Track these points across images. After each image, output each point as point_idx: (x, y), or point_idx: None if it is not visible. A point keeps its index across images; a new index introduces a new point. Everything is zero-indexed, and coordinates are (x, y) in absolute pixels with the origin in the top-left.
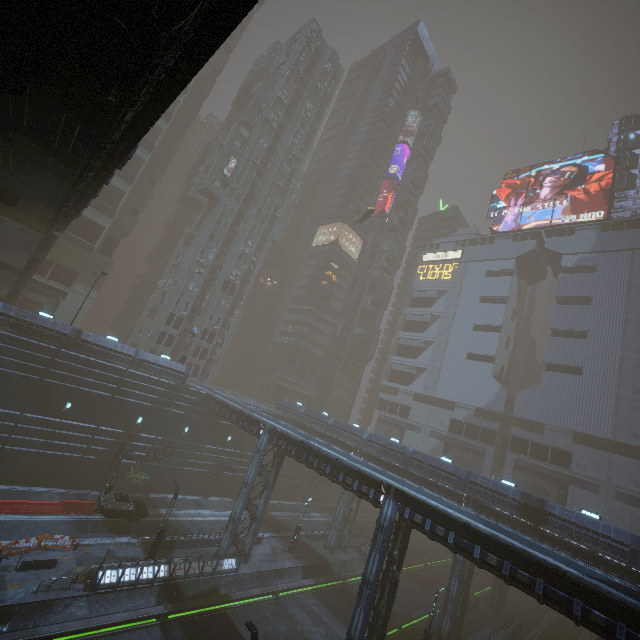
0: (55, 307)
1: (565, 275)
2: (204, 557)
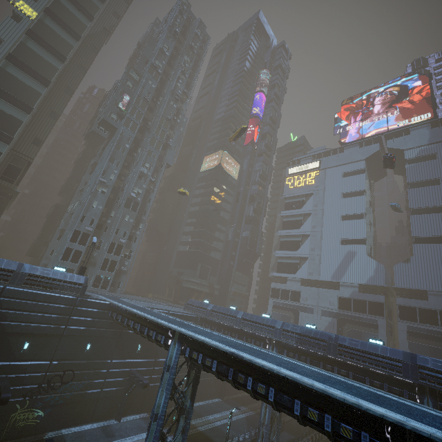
0: None
1: (411, 165)
2: None
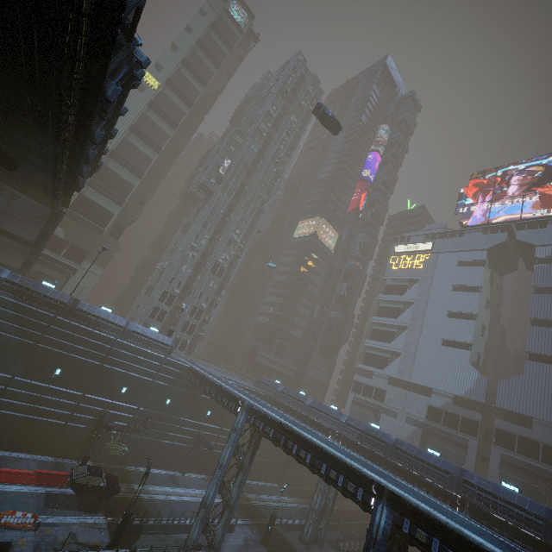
0: (65, 281)
1: (541, 265)
2: (170, 548)
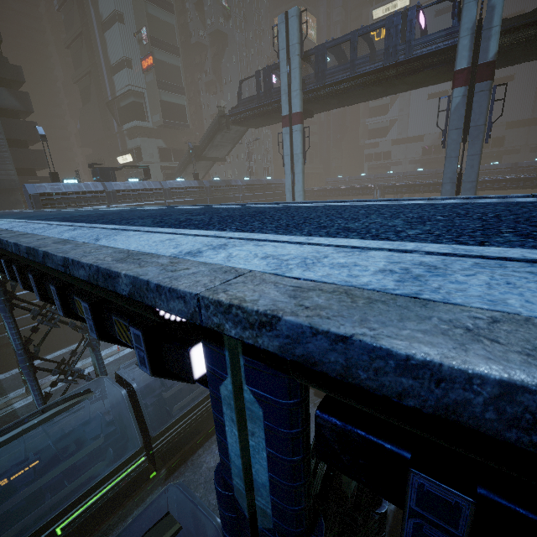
0: None
1: None
2: None
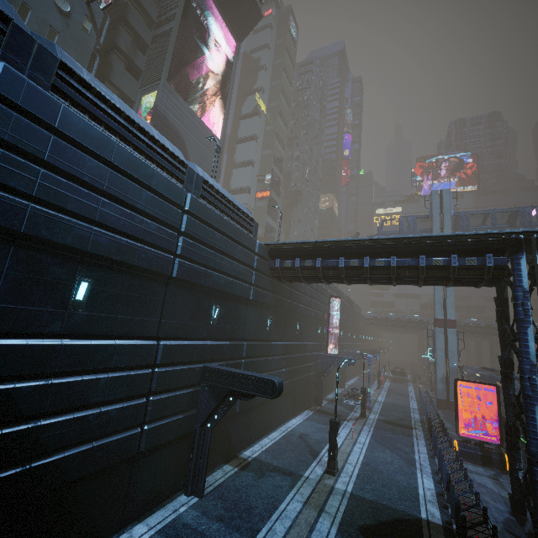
0: None
1: None
2: None
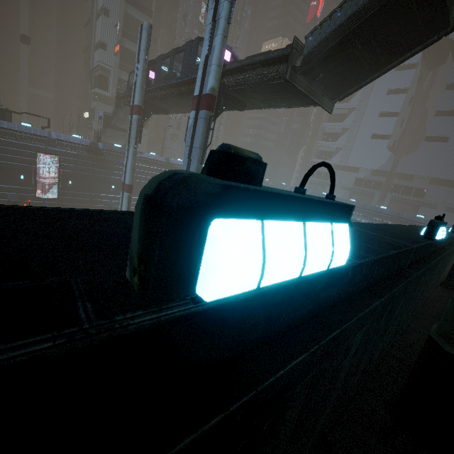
0: None
1: None
2: None
